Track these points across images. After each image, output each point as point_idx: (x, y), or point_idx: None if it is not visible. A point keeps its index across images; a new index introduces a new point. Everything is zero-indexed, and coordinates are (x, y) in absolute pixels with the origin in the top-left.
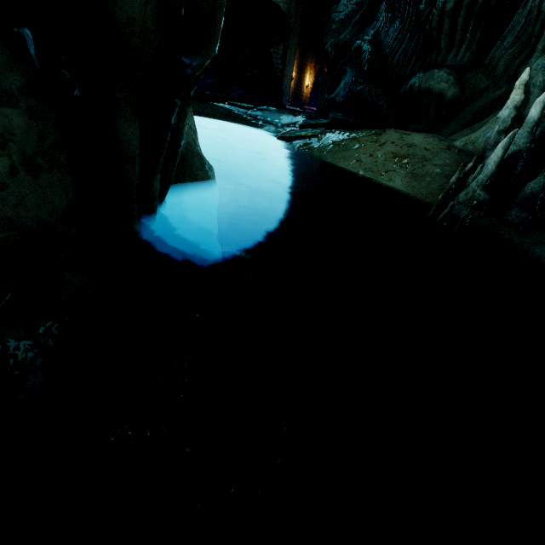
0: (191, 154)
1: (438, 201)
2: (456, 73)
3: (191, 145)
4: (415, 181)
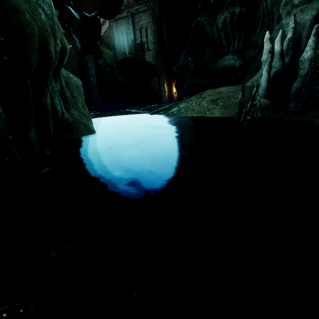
0: (77, 123)
1: (236, 112)
2: (237, 54)
3: (77, 119)
4: (227, 109)
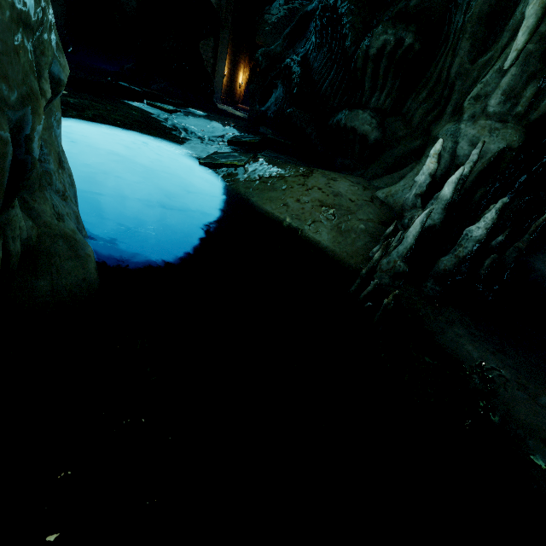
0: (49, 239)
1: (362, 274)
2: (378, 116)
3: (50, 225)
4: (341, 237)
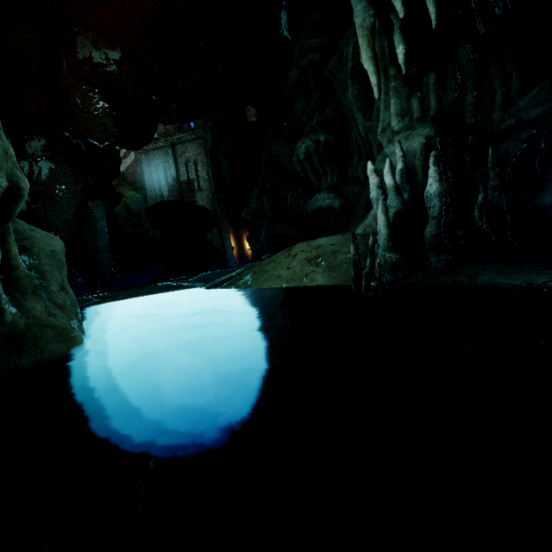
0: (38, 328)
1: (352, 277)
2: (333, 191)
3: (39, 318)
4: (335, 272)
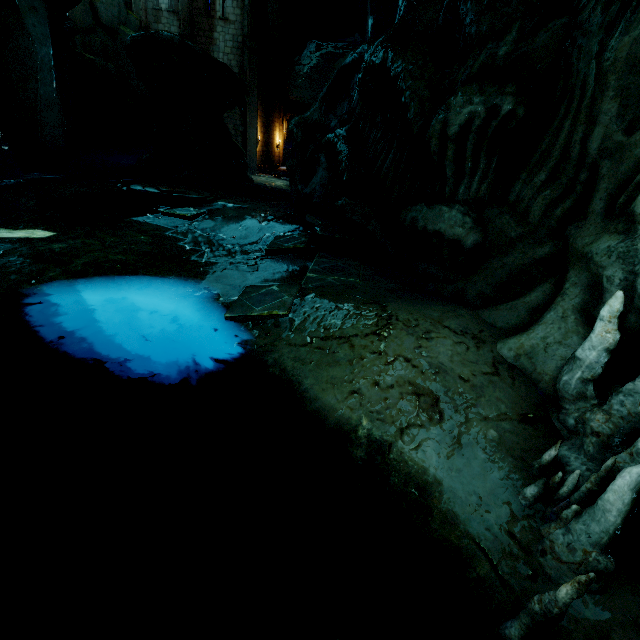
0: None
1: (533, 612)
2: (472, 210)
3: None
4: (460, 457)
